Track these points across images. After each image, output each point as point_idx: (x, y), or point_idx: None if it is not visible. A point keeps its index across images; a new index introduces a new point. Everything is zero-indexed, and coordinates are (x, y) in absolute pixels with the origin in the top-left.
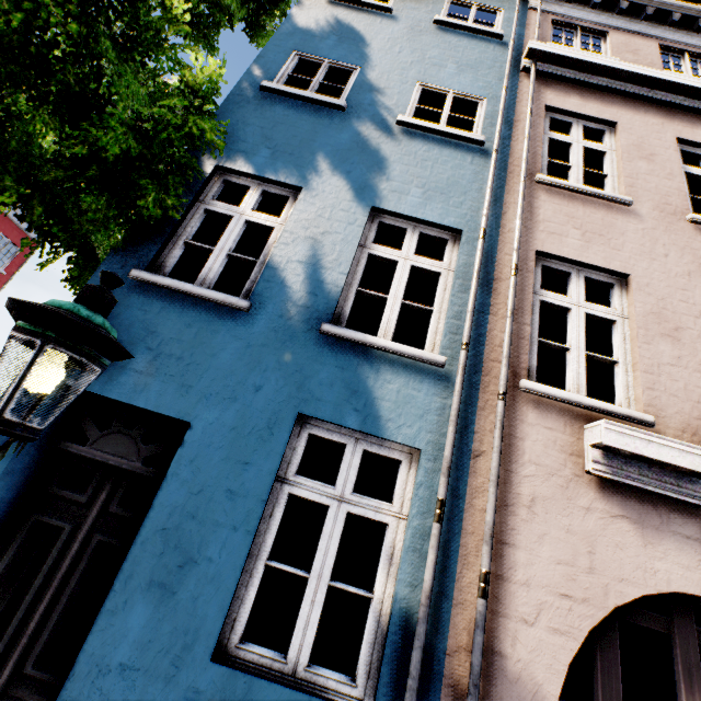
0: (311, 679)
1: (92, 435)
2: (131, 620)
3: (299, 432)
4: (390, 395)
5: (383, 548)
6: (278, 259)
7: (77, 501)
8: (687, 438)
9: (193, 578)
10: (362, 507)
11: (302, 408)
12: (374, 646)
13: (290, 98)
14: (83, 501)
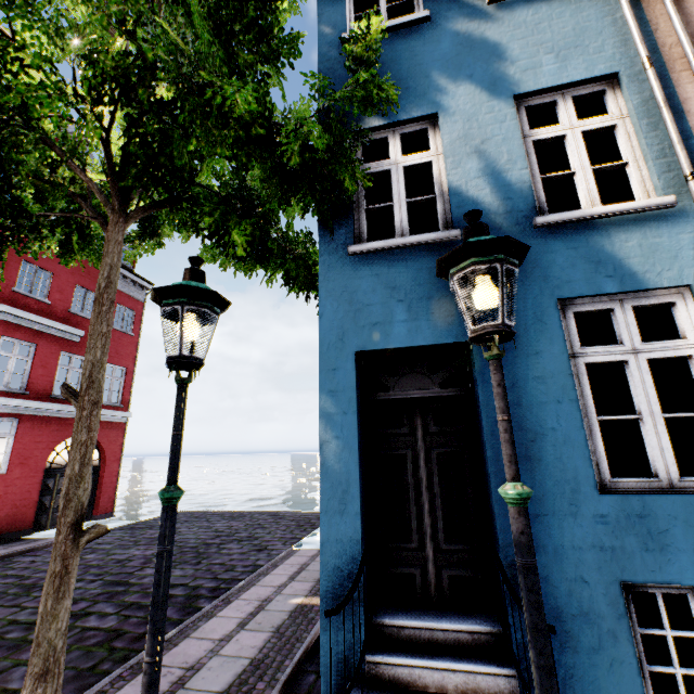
0: (689, 486)
1: (389, 383)
2: None
3: (563, 315)
4: (634, 252)
5: None
6: (456, 184)
7: (401, 433)
8: None
9: (548, 446)
10: (658, 351)
11: (558, 294)
12: None
13: None
14: (406, 431)
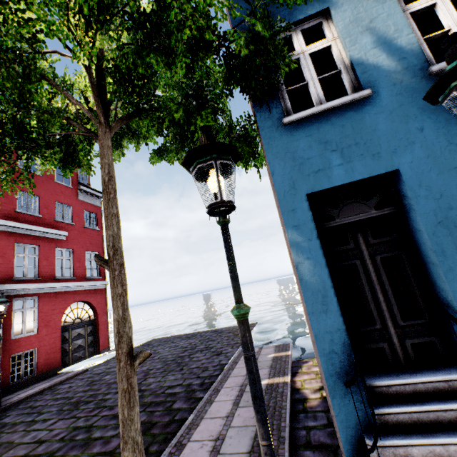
0: None
1: (333, 213)
2: None
3: None
4: None
5: None
6: (357, 57)
7: (348, 249)
8: None
9: None
10: None
11: None
12: None
13: None
14: (352, 247)
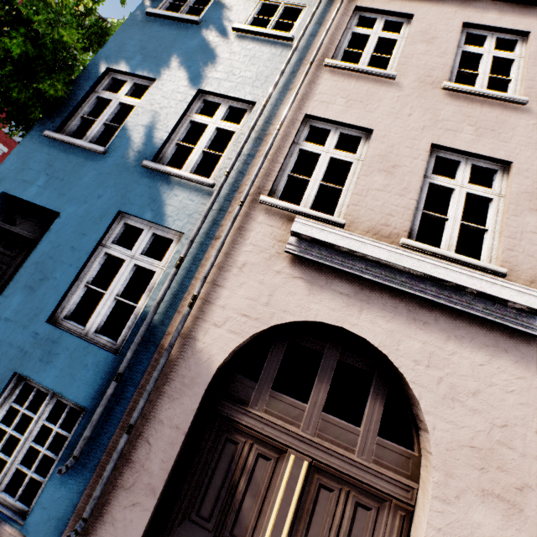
0: (95, 338)
1: (19, 221)
2: (14, 301)
3: (119, 221)
4: (175, 203)
5: (150, 283)
6: (130, 124)
7: (11, 255)
8: (368, 236)
9: (46, 286)
10: (143, 262)
11: (122, 208)
12: (130, 328)
13: (165, 19)
14: (14, 255)
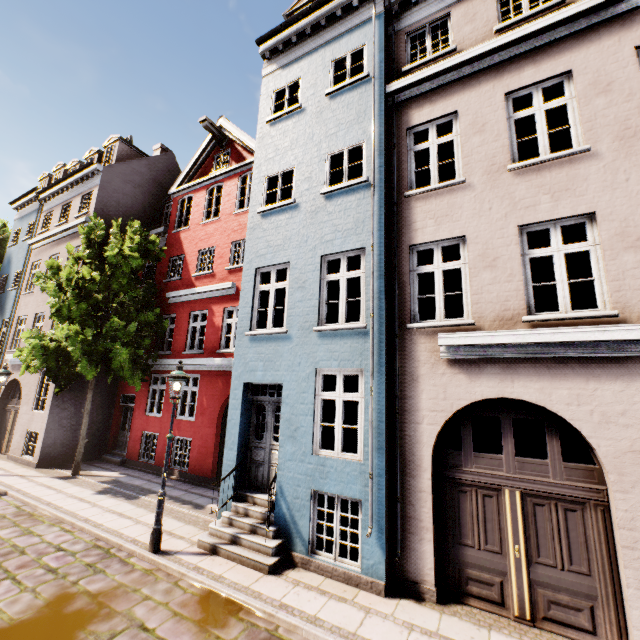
0: None
1: None
2: None
3: None
4: None
5: None
6: None
7: None
8: None
9: None
10: None
11: None
12: None
13: None
14: None
